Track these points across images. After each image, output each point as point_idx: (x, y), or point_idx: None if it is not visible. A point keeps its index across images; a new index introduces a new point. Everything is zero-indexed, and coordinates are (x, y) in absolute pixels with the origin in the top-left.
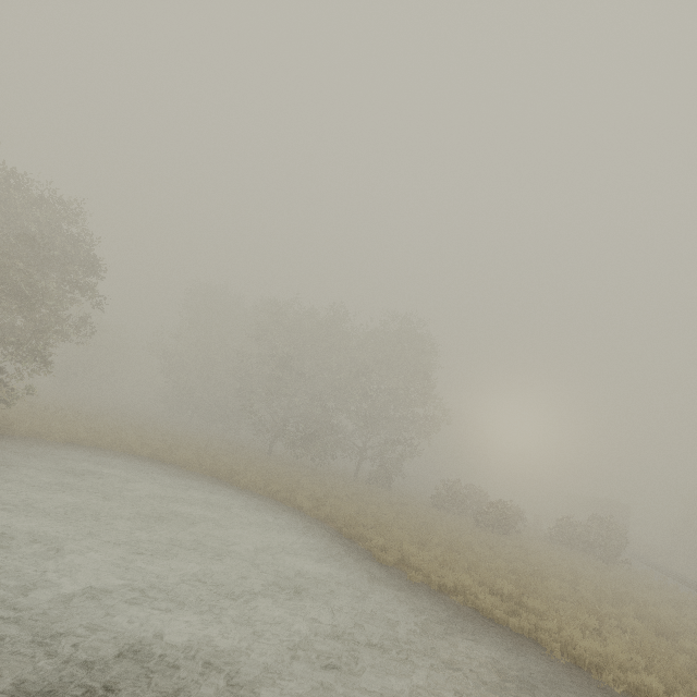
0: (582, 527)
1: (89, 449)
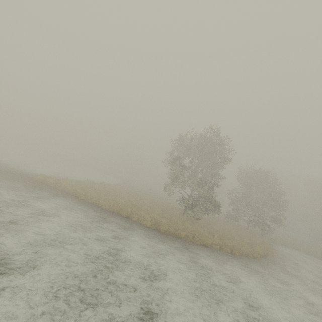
0: None
1: (291, 248)
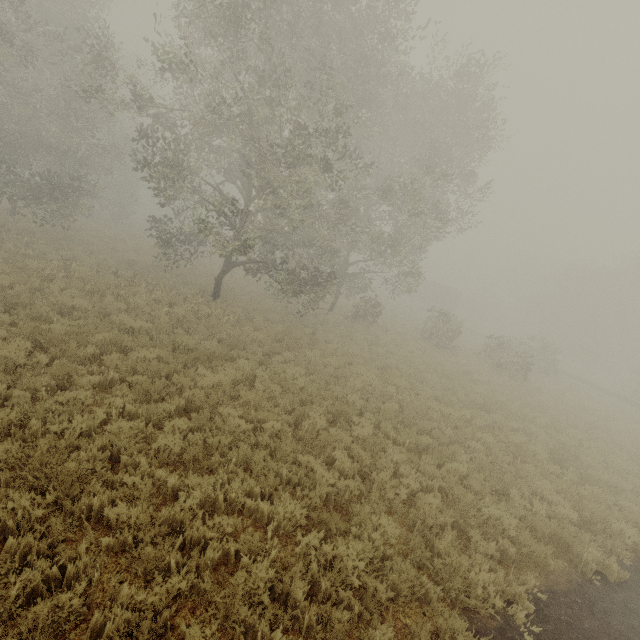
0: (527, 347)
1: None
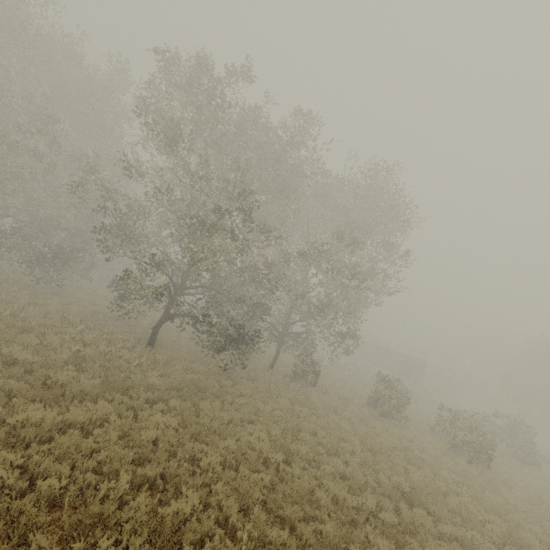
0: (495, 425)
1: None
